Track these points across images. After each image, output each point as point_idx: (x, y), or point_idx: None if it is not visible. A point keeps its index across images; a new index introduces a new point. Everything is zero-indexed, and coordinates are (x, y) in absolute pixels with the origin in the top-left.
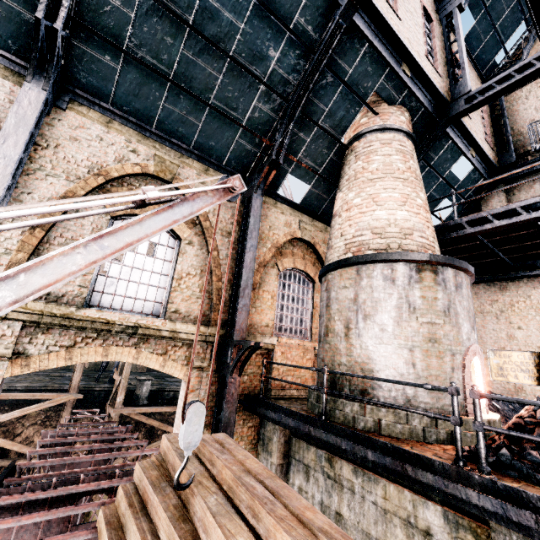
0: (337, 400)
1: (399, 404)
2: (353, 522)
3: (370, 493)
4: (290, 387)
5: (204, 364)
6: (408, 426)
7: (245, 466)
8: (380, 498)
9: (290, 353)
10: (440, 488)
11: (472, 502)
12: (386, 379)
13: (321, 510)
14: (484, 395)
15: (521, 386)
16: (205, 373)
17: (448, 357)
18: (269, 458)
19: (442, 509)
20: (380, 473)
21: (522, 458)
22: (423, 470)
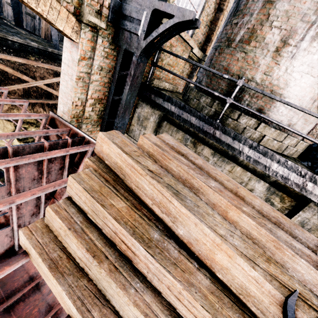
0: (235, 111)
1: (280, 127)
2: None
3: (220, 167)
4: (164, 80)
5: (101, 25)
6: (281, 143)
7: (249, 203)
8: (227, 171)
9: (175, 48)
10: None
11: None
12: (314, 113)
13: None
14: None
15: None
16: (100, 39)
17: None
18: (143, 130)
19: (269, 185)
20: (234, 160)
21: None
22: None
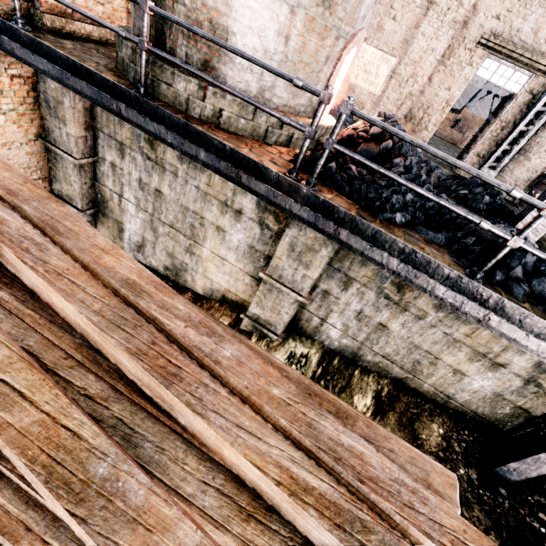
0: (165, 68)
1: (250, 94)
2: (173, 199)
3: (194, 179)
4: (84, 19)
5: None
6: (253, 123)
7: None
8: (204, 184)
9: None
10: (269, 198)
11: (292, 212)
12: (247, 54)
13: (140, 186)
14: (356, 112)
15: (354, 87)
16: None
17: (331, 40)
18: (63, 128)
19: (258, 199)
20: None
21: (343, 172)
22: (258, 180)
